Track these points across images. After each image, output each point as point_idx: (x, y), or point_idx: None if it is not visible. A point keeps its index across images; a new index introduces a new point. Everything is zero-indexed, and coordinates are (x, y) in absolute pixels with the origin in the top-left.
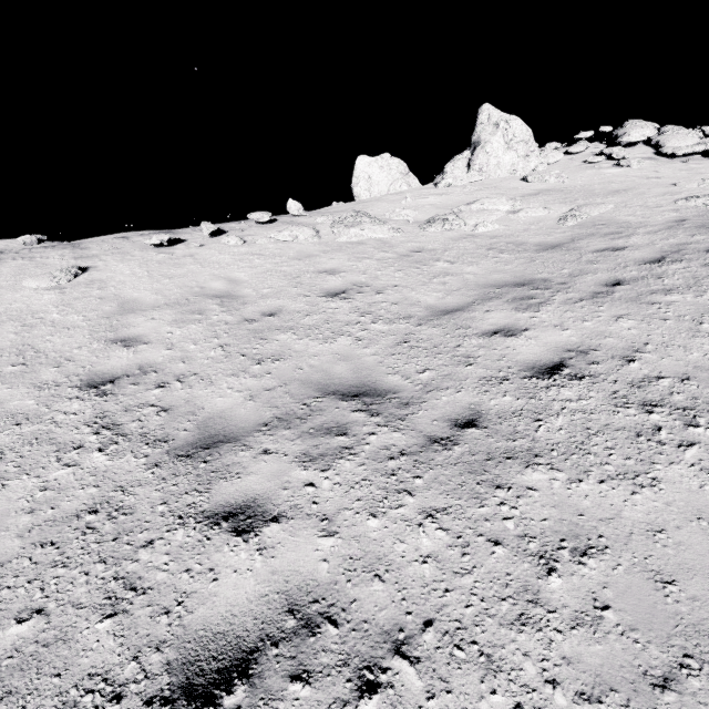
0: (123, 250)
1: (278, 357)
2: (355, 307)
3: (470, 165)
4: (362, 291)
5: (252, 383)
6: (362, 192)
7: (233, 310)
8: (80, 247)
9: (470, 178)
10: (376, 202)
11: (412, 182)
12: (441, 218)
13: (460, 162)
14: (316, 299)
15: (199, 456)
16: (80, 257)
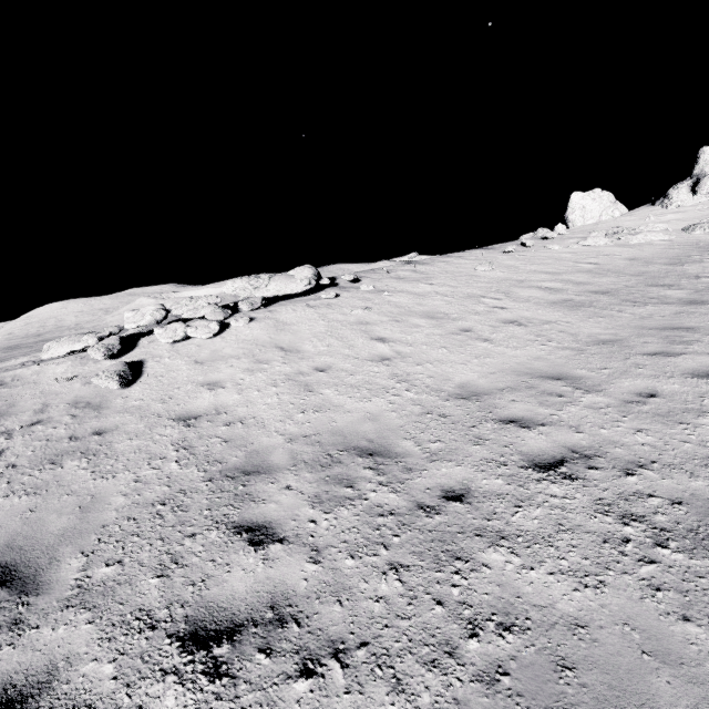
0: (489, 256)
1: (678, 285)
2: (694, 268)
3: (696, 191)
4: (689, 262)
5: (680, 292)
6: (577, 218)
7: (618, 273)
8: (456, 256)
9: (696, 200)
10: (616, 222)
11: (620, 208)
12: (698, 226)
13: (683, 189)
14: (662, 267)
15: (700, 304)
16: (470, 260)
